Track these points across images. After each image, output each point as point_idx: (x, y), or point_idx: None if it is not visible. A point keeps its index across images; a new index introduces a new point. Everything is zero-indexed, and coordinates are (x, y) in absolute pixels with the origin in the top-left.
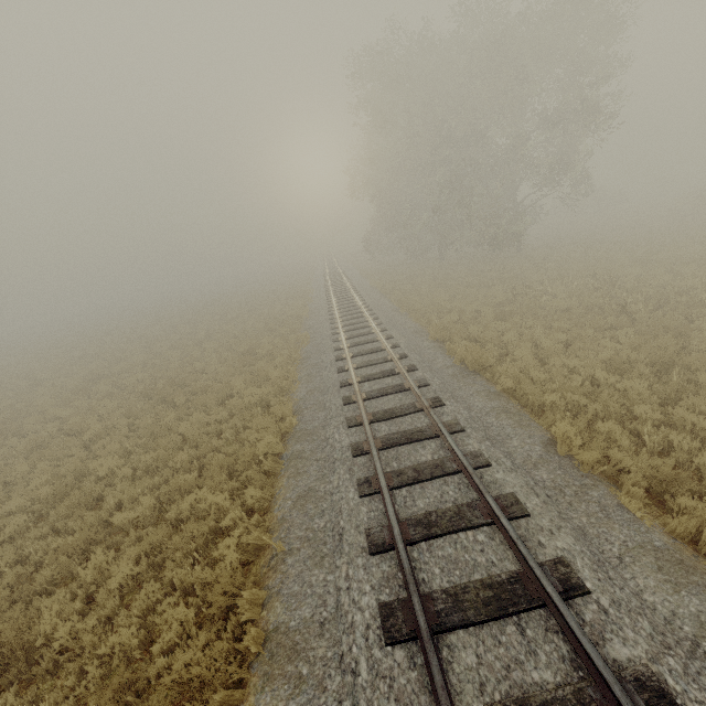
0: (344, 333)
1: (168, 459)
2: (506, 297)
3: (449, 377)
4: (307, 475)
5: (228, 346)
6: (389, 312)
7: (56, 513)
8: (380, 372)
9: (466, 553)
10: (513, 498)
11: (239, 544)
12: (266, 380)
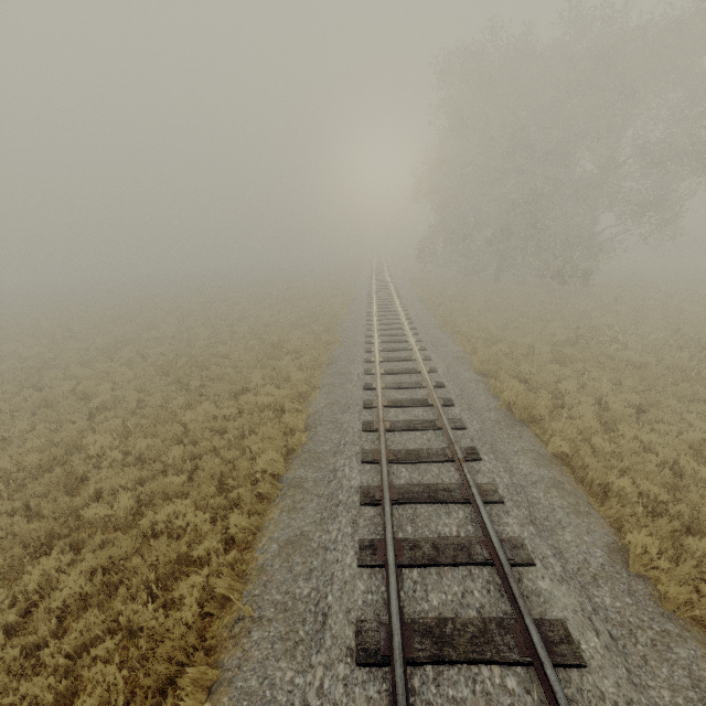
0: (379, 344)
1: (163, 450)
2: (567, 336)
3: (490, 423)
4: (303, 514)
5: (258, 334)
6: (432, 329)
7: (34, 488)
8: (410, 399)
9: (487, 704)
10: (563, 629)
11: (206, 586)
12: (287, 379)
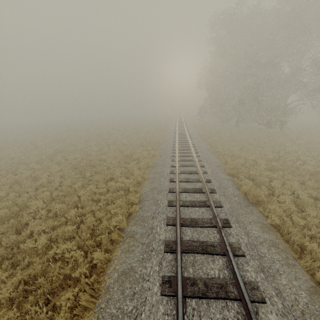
0: (178, 157)
1: (67, 210)
2: (273, 156)
3: (235, 204)
4: (133, 255)
5: (121, 150)
6: (204, 150)
7: (1, 228)
8: (193, 188)
9: None
10: None
11: (76, 297)
12: (132, 174)
